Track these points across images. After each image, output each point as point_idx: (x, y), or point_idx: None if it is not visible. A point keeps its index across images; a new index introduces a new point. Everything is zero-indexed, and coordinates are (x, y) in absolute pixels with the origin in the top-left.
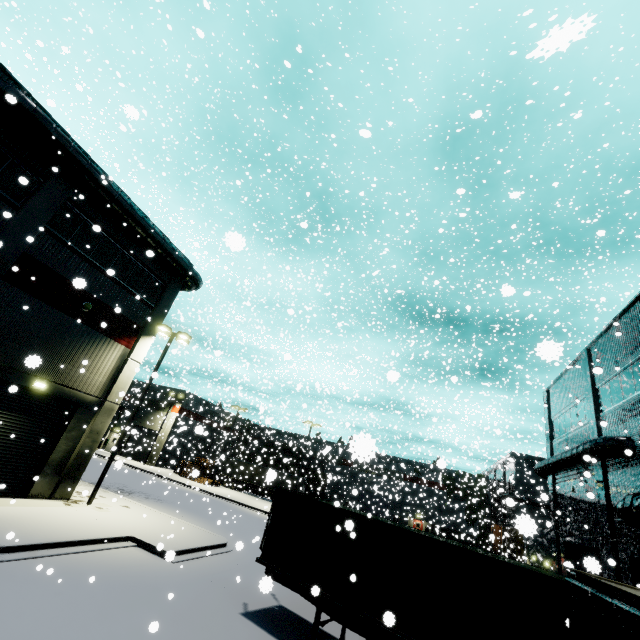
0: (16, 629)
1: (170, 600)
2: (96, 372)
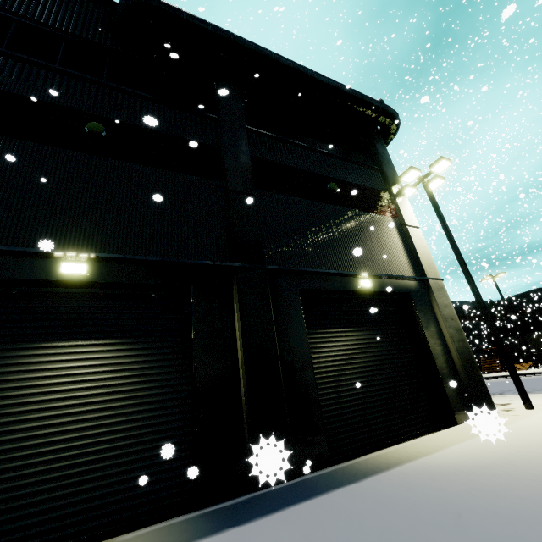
0: None
1: None
2: (392, 254)
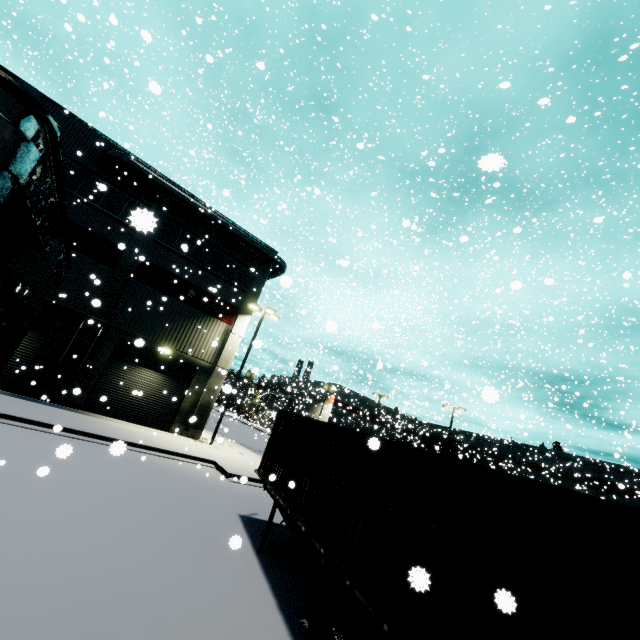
0: (63, 461)
1: (189, 489)
2: (206, 344)
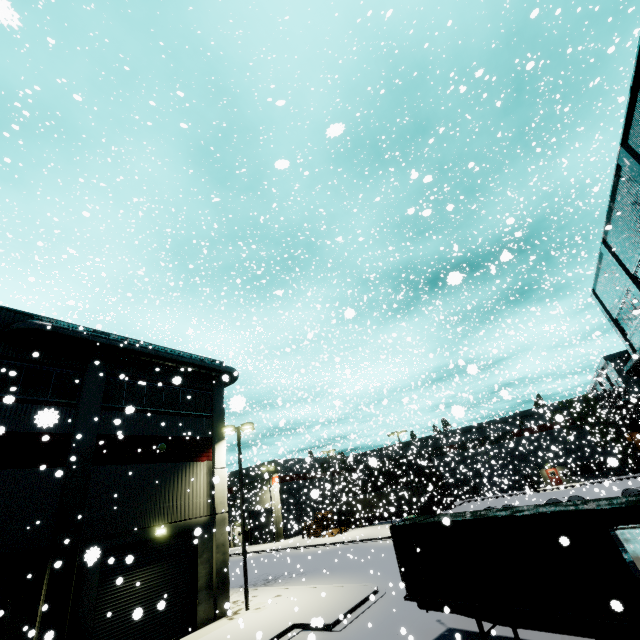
0: None
1: None
2: (196, 495)
